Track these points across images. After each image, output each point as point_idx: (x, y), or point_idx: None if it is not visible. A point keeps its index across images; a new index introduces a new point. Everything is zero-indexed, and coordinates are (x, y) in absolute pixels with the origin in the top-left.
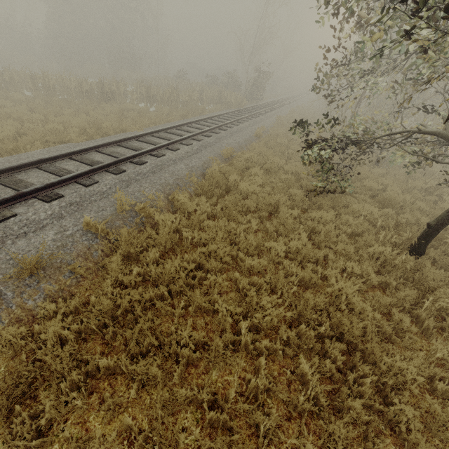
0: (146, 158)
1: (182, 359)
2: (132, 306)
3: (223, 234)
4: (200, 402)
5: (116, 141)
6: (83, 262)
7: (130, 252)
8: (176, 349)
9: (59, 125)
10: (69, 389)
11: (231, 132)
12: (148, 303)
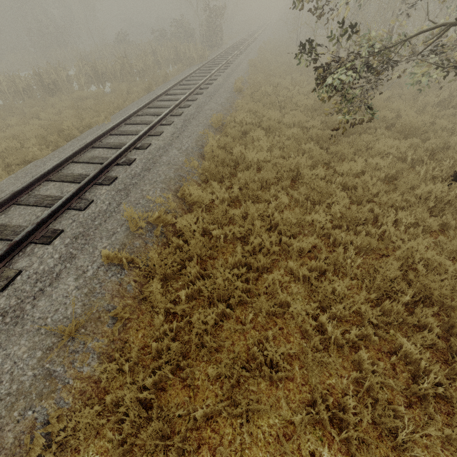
0: (133, 155)
1: (277, 378)
2: (199, 337)
3: (261, 223)
4: (318, 420)
5: (89, 143)
6: (120, 302)
7: (166, 273)
8: (269, 372)
9: (14, 142)
10: (176, 454)
11: (208, 94)
12: (214, 328)
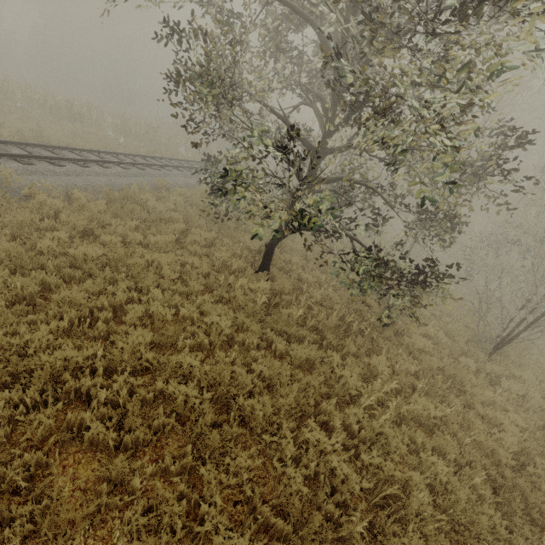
0: (68, 164)
1: None
2: None
3: (89, 215)
4: None
5: (45, 145)
6: None
7: None
8: None
9: None
10: None
11: (186, 174)
12: None
